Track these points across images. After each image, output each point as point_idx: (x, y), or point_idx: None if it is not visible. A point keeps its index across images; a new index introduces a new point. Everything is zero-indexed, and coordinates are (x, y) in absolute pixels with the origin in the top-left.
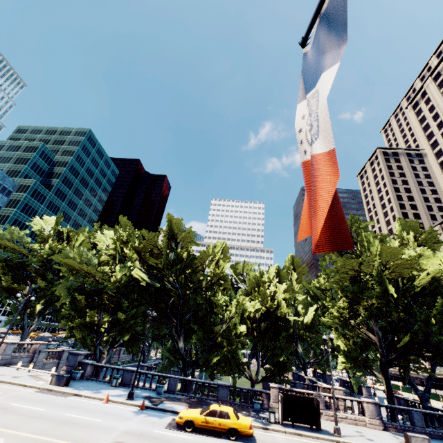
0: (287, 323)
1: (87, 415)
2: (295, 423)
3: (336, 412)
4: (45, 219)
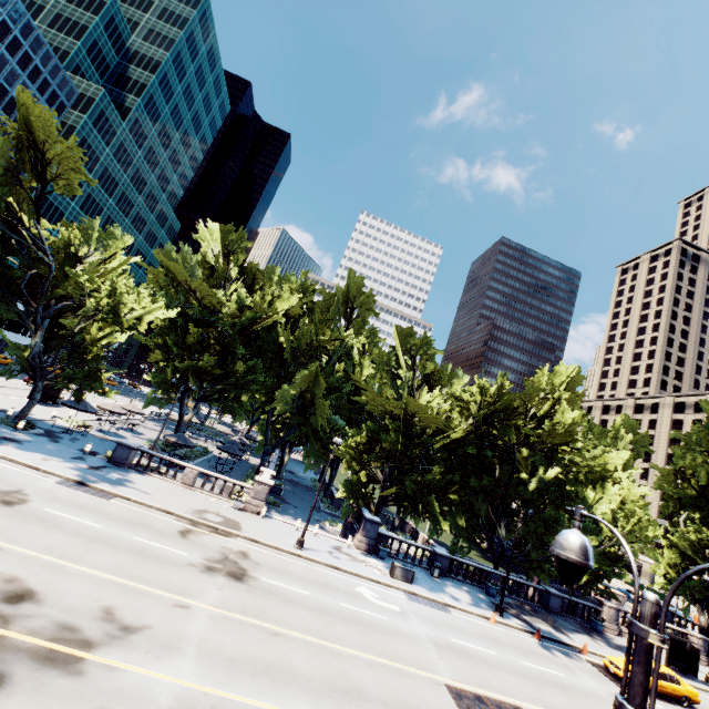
0: None
1: (537, 663)
2: None
3: None
4: (210, 231)
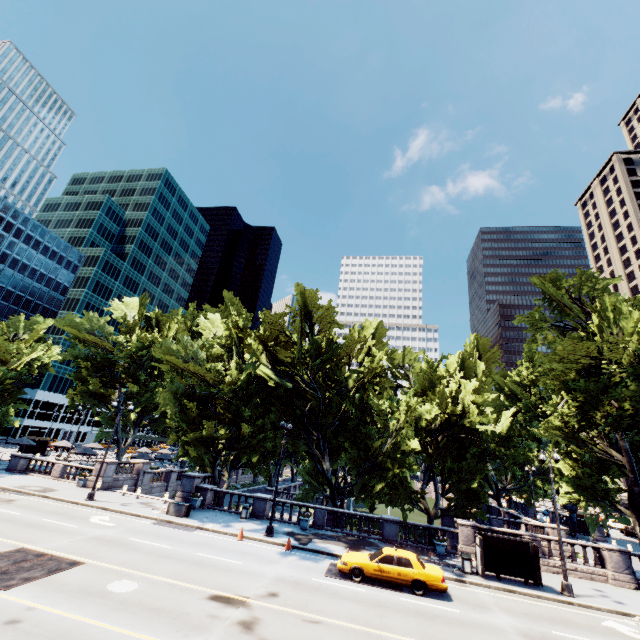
0: (477, 436)
1: (223, 556)
2: (501, 575)
3: (560, 562)
4: (126, 302)
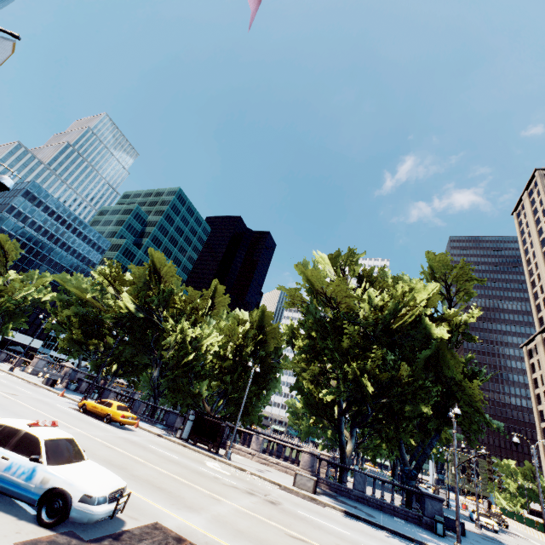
0: (269, 369)
1: (29, 391)
2: (205, 447)
3: (270, 457)
4: None
